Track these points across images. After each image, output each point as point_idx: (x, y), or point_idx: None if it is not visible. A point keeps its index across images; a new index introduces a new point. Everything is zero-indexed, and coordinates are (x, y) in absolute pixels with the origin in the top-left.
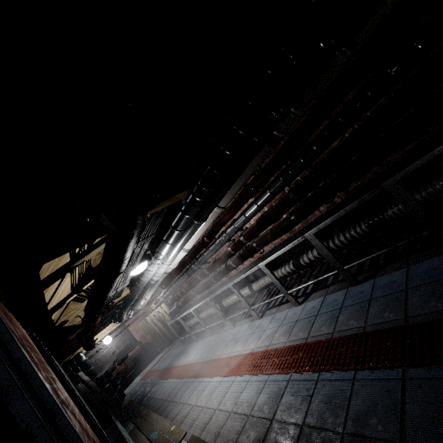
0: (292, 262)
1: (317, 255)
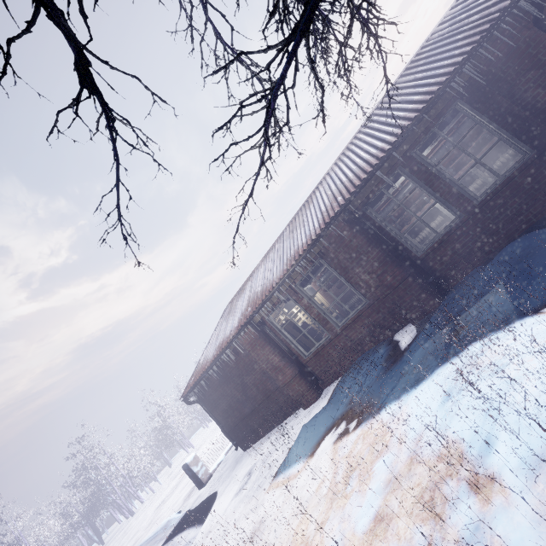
0: (485, 172)
1: (507, 157)
